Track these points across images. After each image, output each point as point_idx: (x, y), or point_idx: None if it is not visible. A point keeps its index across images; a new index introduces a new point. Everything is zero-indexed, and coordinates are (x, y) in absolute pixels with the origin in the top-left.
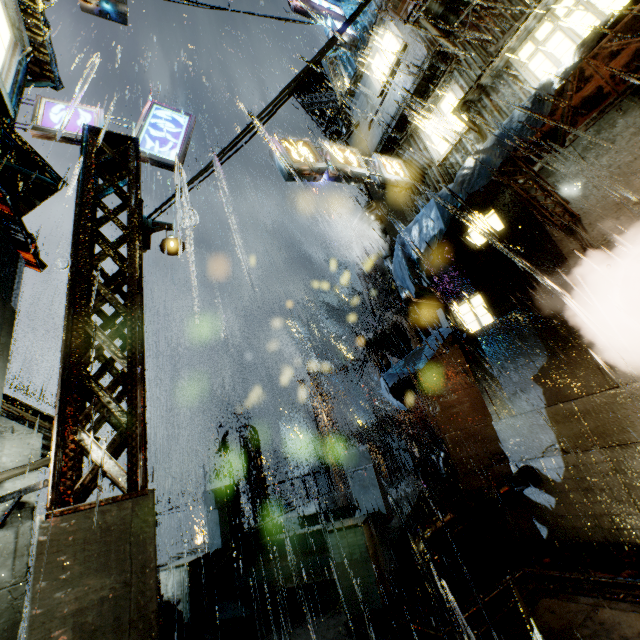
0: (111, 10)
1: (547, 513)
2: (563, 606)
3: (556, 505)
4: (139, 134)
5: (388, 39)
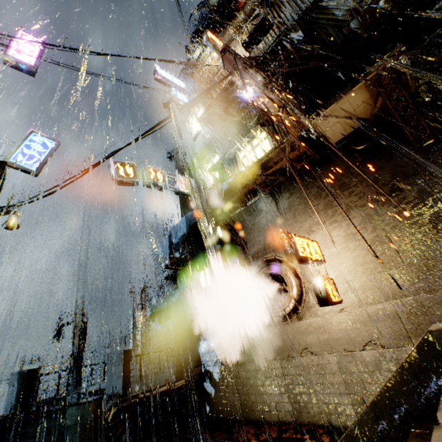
0: (24, 68)
1: (211, 398)
2: None
3: (214, 394)
4: (15, 151)
5: (201, 113)
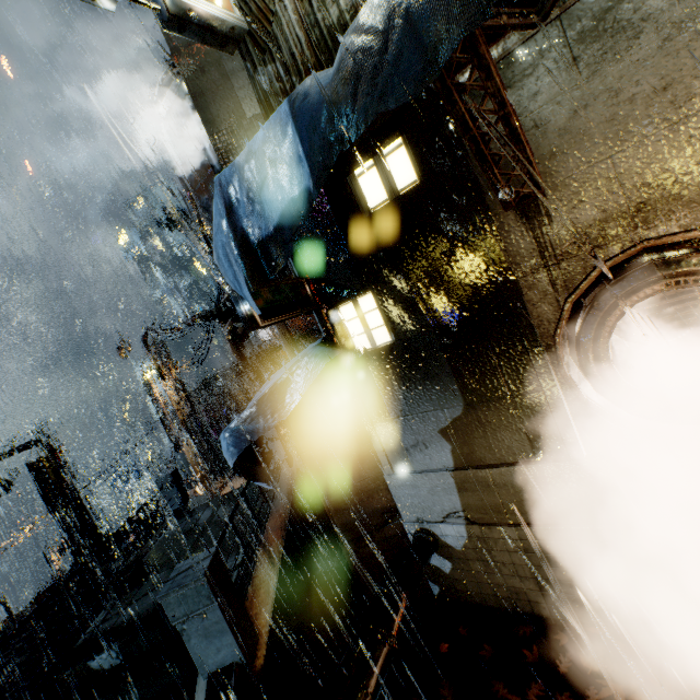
0: None
1: (441, 575)
2: None
3: (452, 570)
4: None
5: None
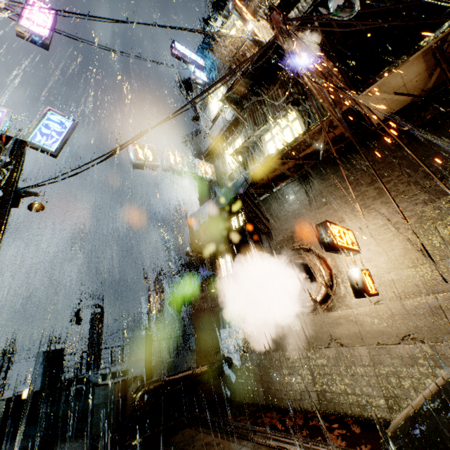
0: (38, 41)
1: (231, 384)
2: (190, 432)
3: (235, 380)
4: (33, 130)
5: (221, 92)
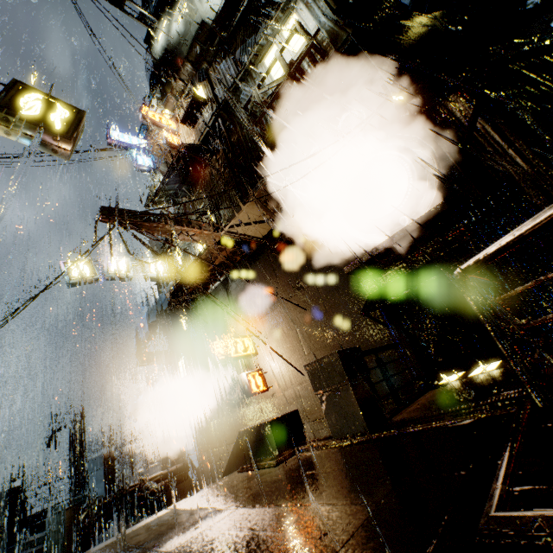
0: None
1: (194, 484)
2: None
3: (196, 480)
4: None
5: None
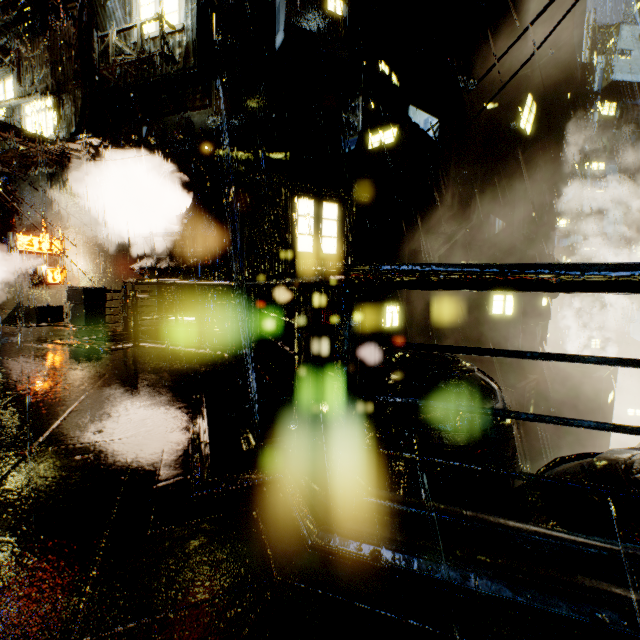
0: None
1: None
2: None
3: None
4: None
5: None
